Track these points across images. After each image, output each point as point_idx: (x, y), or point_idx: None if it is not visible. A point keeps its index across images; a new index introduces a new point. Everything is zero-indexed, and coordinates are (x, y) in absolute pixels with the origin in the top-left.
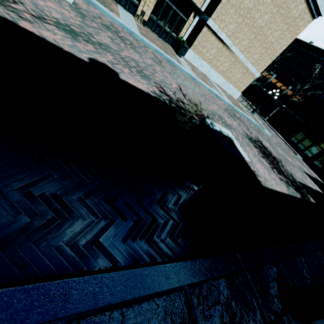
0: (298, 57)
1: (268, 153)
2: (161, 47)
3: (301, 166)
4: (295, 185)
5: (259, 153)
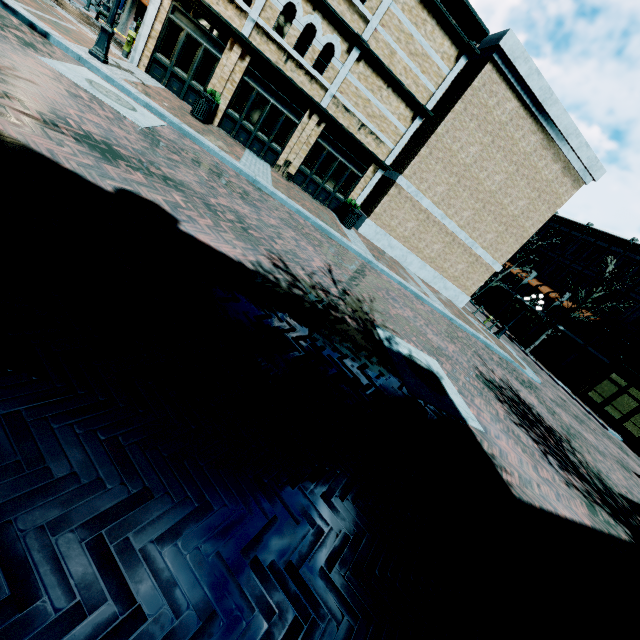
0: (572, 246)
1: (534, 417)
2: (311, 210)
3: (623, 456)
4: (611, 503)
5: (510, 415)
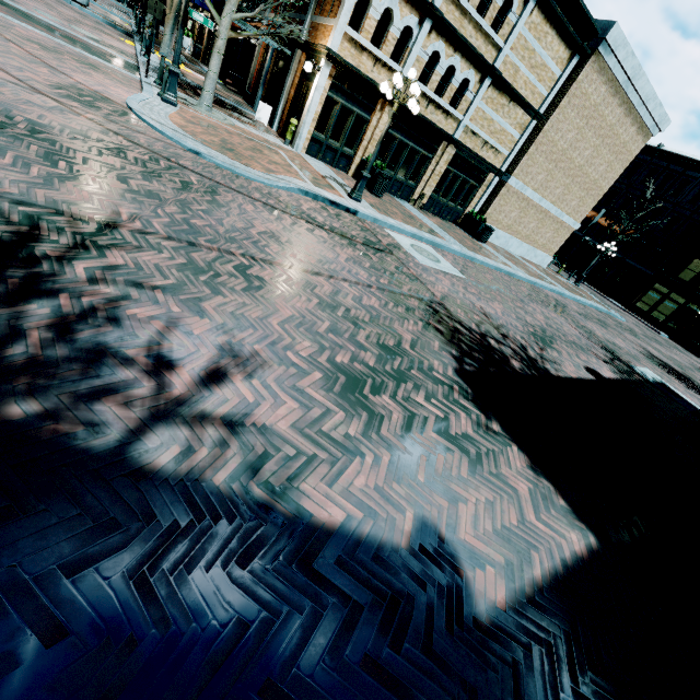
0: None
1: (674, 371)
2: (479, 250)
3: (687, 358)
4: None
5: (681, 383)
